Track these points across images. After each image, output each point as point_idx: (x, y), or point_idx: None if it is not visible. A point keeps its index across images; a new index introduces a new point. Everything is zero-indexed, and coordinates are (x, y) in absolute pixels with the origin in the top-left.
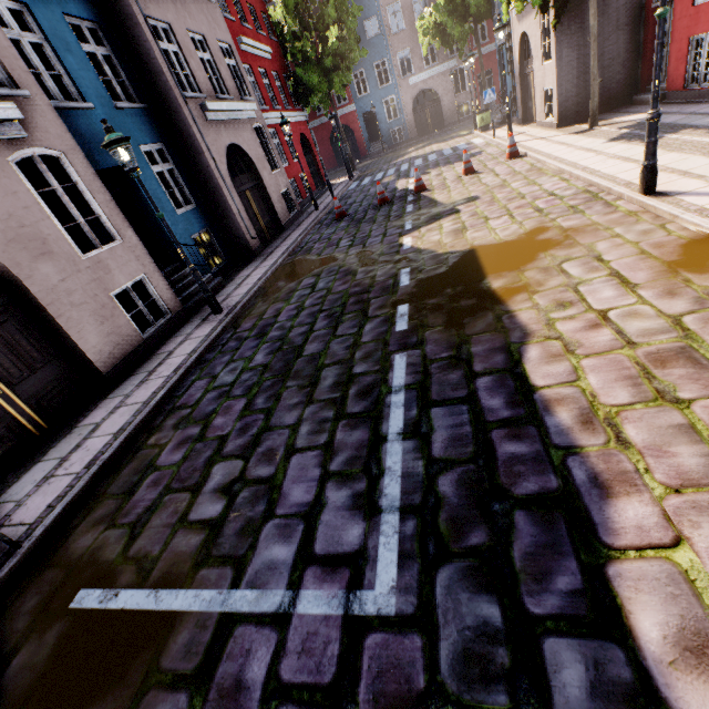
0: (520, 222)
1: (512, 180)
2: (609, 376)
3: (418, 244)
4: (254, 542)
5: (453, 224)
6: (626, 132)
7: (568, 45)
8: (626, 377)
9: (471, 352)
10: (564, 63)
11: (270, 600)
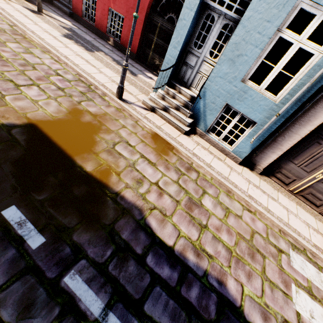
0: (54, 98)
1: (3, 37)
2: (185, 223)
3: None
4: None
5: None
6: (69, 33)
7: None
8: (189, 221)
9: (125, 240)
10: None
11: None
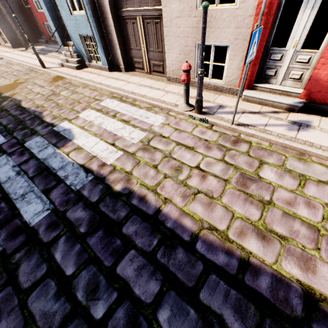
0: (9, 79)
1: (0, 67)
2: (41, 101)
3: None
4: None
5: None
6: (38, 52)
7: None
8: (44, 100)
9: (6, 108)
10: None
11: None
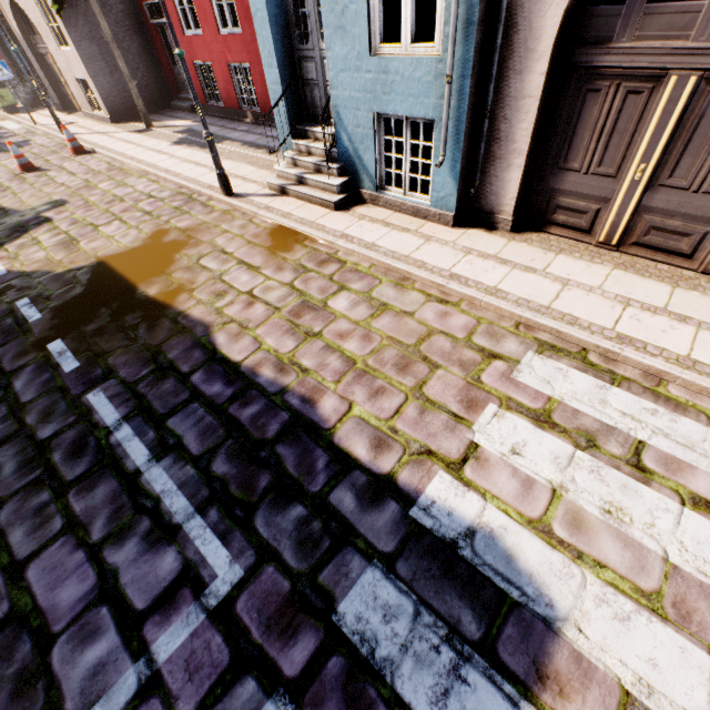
0: (136, 226)
1: (96, 180)
2: (278, 334)
3: (17, 266)
4: (49, 681)
5: (54, 235)
6: (183, 137)
7: (84, 37)
8: (286, 331)
9: (170, 359)
10: (88, 55)
11: (124, 689)
